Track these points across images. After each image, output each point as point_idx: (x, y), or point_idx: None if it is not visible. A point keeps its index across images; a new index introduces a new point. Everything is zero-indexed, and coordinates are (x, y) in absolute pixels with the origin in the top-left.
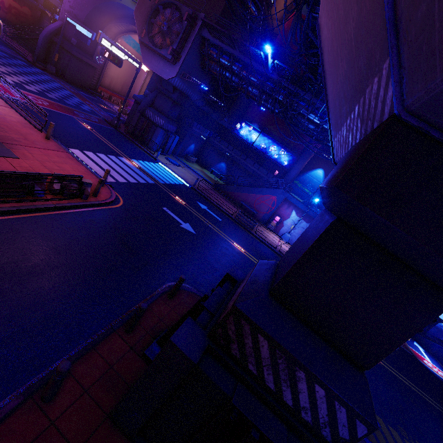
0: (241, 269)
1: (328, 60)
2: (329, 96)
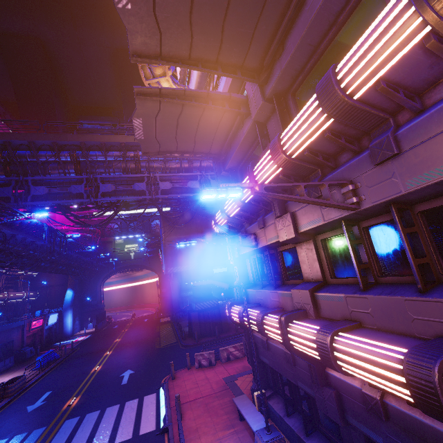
0: (132, 356)
1: (175, 251)
2: (170, 258)
